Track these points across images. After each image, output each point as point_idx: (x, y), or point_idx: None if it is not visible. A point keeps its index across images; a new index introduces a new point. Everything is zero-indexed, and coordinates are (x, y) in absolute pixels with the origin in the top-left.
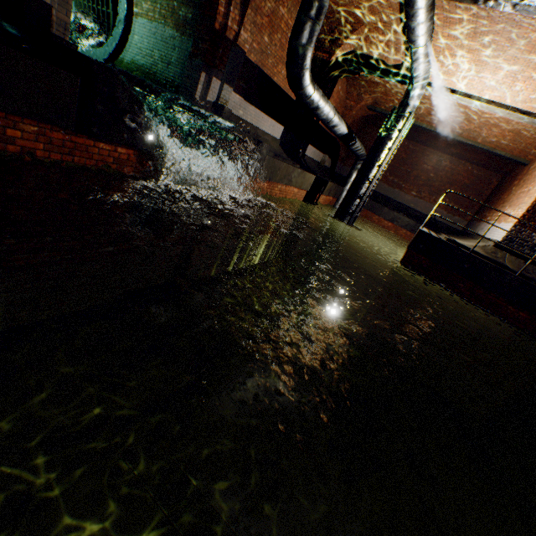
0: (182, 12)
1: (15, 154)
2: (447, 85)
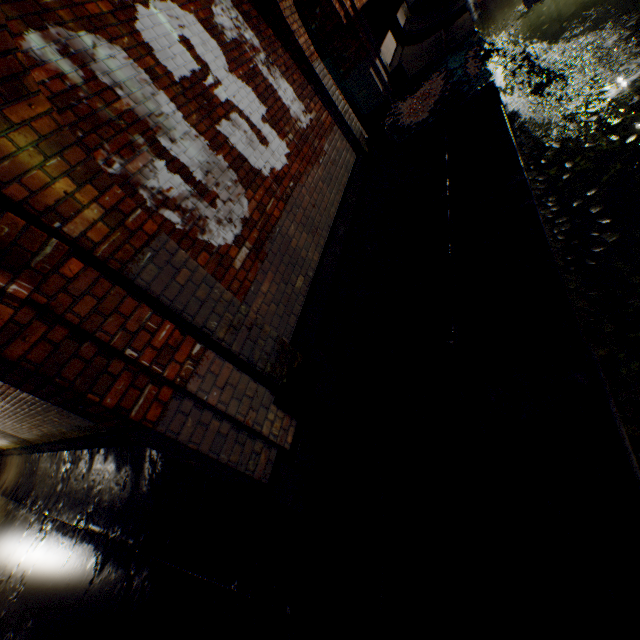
0: None
1: None
2: None
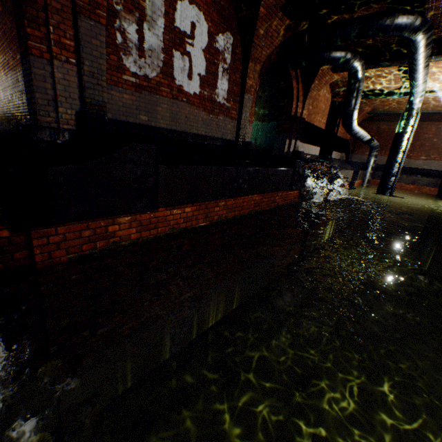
0: (261, 112)
1: (275, 206)
2: (440, 88)
